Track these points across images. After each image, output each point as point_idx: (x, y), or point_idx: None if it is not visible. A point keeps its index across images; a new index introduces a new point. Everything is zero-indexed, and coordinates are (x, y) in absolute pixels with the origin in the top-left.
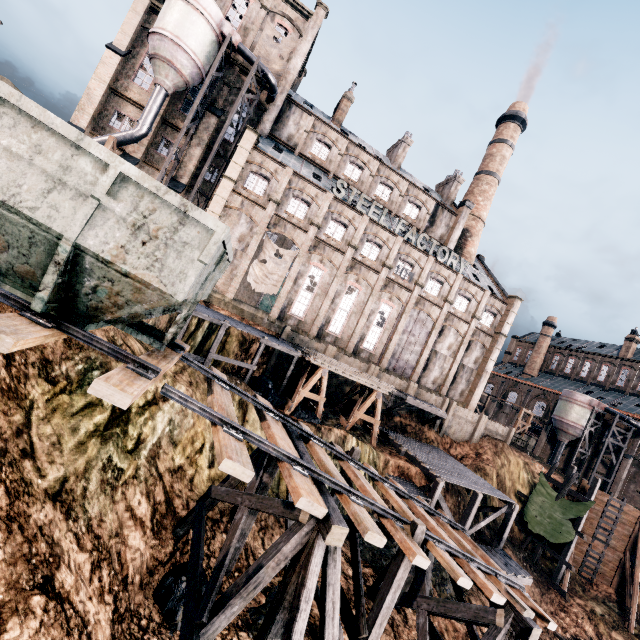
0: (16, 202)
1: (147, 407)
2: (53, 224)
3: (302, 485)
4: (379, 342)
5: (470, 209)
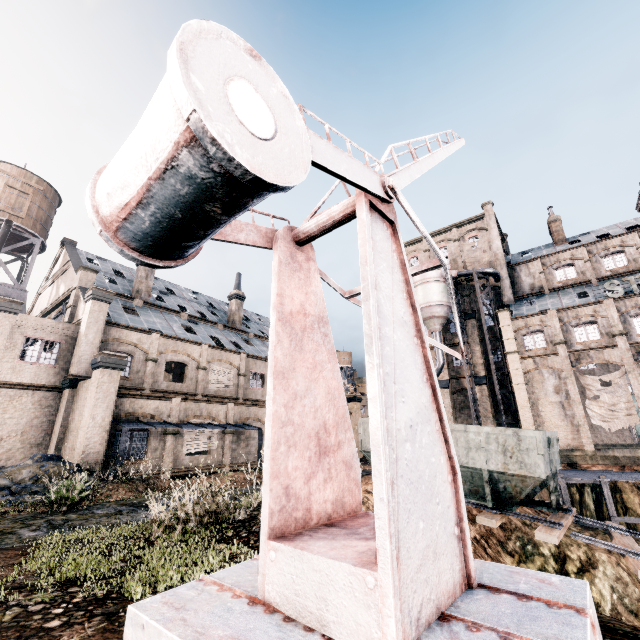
0: (461, 463)
1: (581, 573)
2: (476, 465)
3: None
4: None
5: None
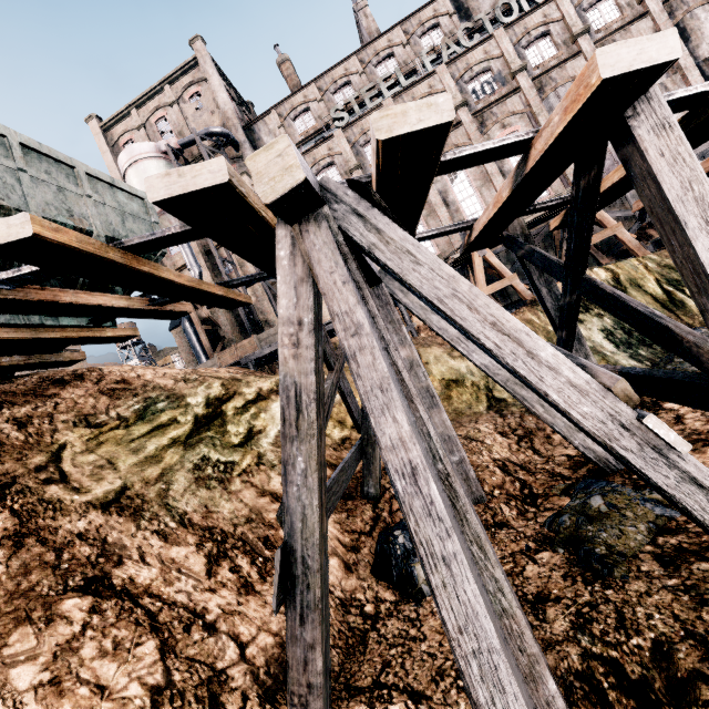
0: None
1: (251, 405)
2: None
3: None
4: None
5: None
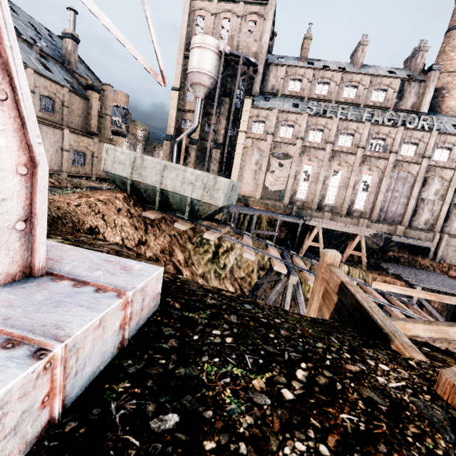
0: (176, 191)
1: (225, 253)
2: (185, 194)
3: (277, 264)
4: (367, 202)
5: (439, 70)
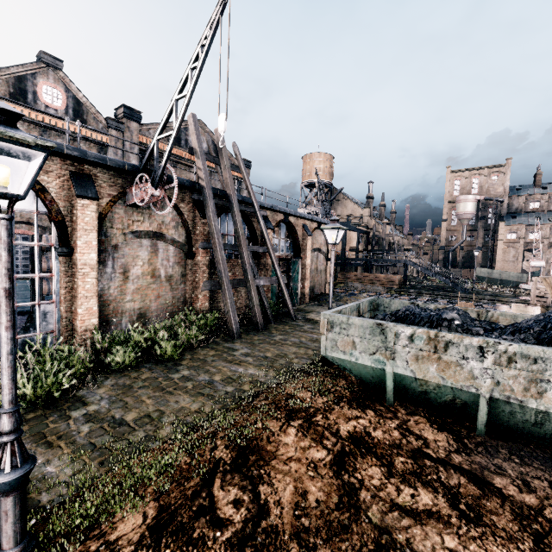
0: (506, 279)
1: None
2: (510, 280)
3: None
4: None
5: None
